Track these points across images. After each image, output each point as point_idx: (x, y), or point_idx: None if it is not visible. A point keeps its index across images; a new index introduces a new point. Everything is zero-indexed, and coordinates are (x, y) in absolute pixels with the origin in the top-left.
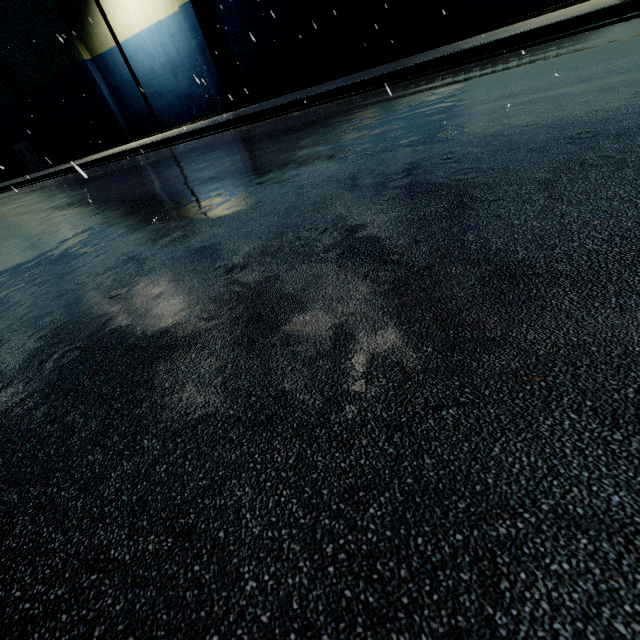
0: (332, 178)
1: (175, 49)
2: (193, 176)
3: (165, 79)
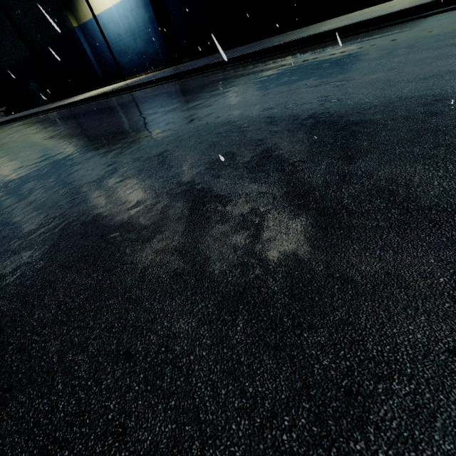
0: (179, 138)
1: (134, 20)
2: (121, 124)
3: (127, 41)
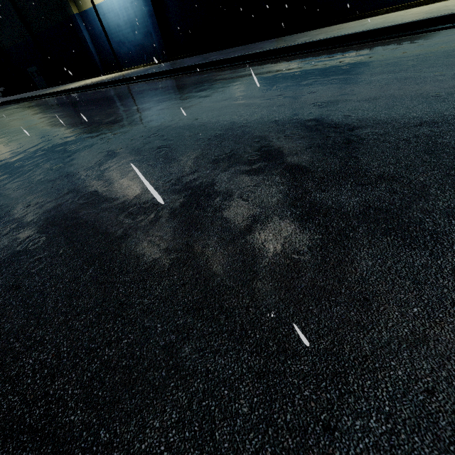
0: (132, 137)
1: (134, 12)
2: (96, 118)
3: (126, 33)
